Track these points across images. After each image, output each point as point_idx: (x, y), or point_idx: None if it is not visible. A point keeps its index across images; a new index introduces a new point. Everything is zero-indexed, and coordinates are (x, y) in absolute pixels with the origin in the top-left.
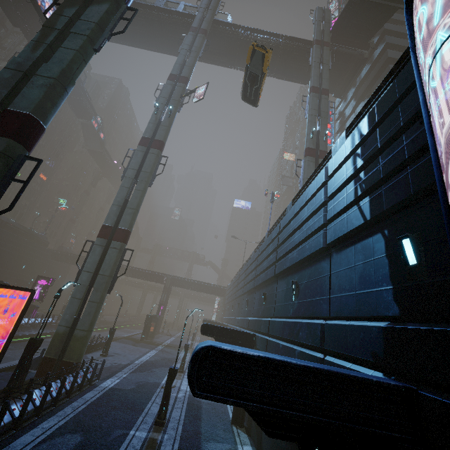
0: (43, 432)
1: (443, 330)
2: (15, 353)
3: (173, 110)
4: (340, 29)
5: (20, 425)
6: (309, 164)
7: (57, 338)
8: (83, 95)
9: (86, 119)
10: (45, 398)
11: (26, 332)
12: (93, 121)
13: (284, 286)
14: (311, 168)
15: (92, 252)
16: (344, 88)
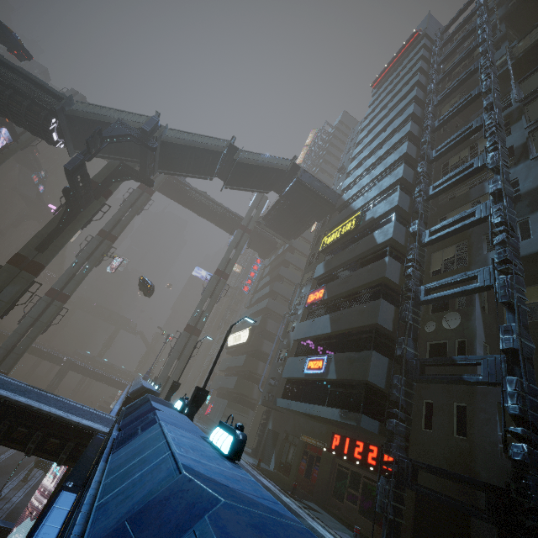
0: None
1: None
2: None
3: (90, 266)
4: (259, 226)
5: None
6: (183, 338)
7: None
8: (29, 152)
9: (26, 167)
10: None
11: None
12: (33, 176)
13: None
14: (183, 342)
15: None
16: (265, 255)
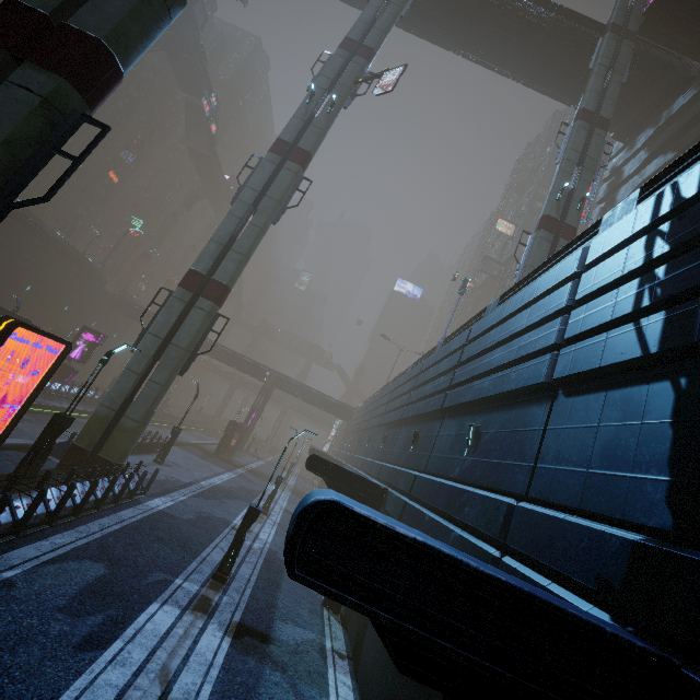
0: (54, 549)
1: None
2: (36, 428)
3: (337, 103)
4: (664, 10)
5: (23, 530)
6: (541, 243)
7: (95, 422)
8: (196, 53)
9: (193, 94)
10: (64, 502)
11: (55, 403)
12: (203, 101)
13: (453, 429)
14: (543, 251)
15: (167, 307)
16: (635, 125)
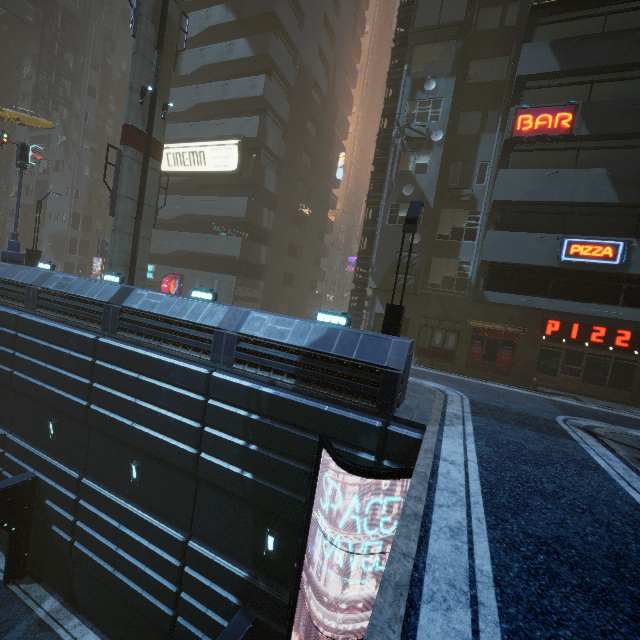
0: None
1: (277, 598)
2: None
3: None
4: None
5: None
6: (132, 166)
7: None
8: None
9: None
10: None
11: None
12: None
13: (110, 449)
14: (136, 176)
15: None
16: None
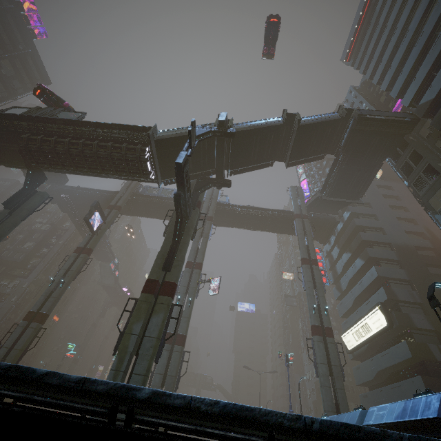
0: None
1: None
2: None
3: (192, 298)
4: (313, 207)
5: None
6: (318, 345)
7: None
8: (106, 246)
9: (105, 261)
10: None
11: None
12: (111, 264)
13: None
14: (322, 350)
15: None
16: (326, 238)
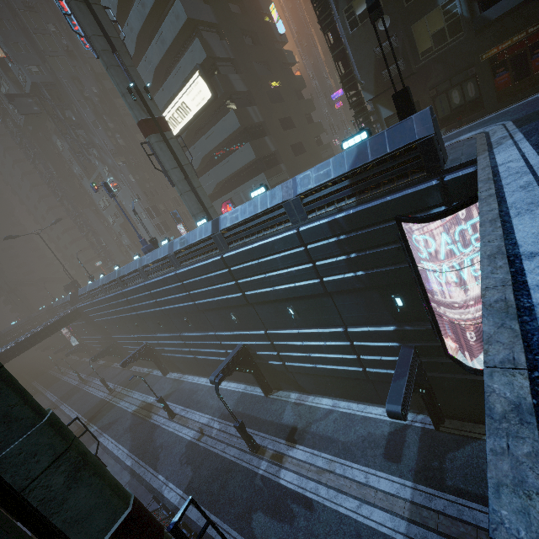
0: None
1: (422, 329)
2: None
3: None
4: None
5: None
6: (160, 147)
7: None
8: None
9: None
10: None
11: None
12: None
13: (270, 309)
14: (167, 152)
15: None
16: None
